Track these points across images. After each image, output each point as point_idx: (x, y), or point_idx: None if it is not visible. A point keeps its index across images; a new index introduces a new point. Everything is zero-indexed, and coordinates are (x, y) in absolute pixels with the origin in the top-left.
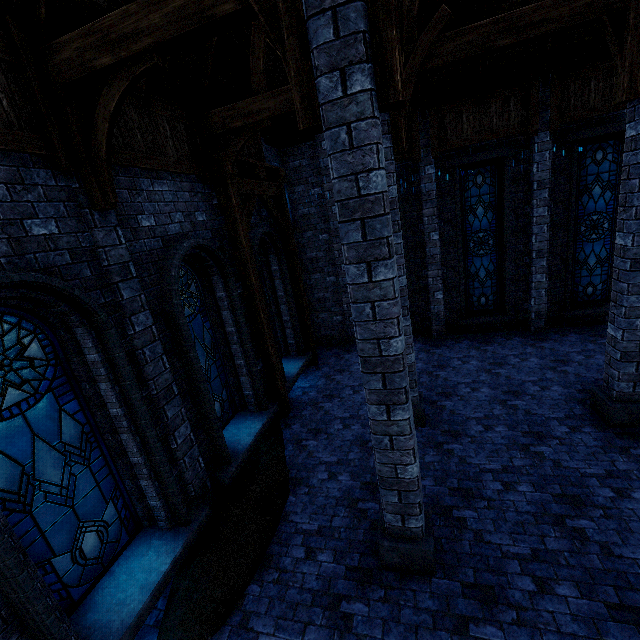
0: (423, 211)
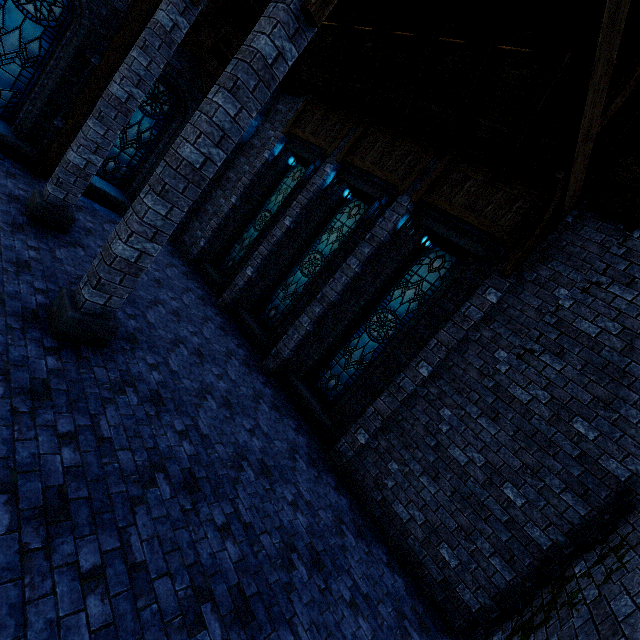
0: (299, 195)
